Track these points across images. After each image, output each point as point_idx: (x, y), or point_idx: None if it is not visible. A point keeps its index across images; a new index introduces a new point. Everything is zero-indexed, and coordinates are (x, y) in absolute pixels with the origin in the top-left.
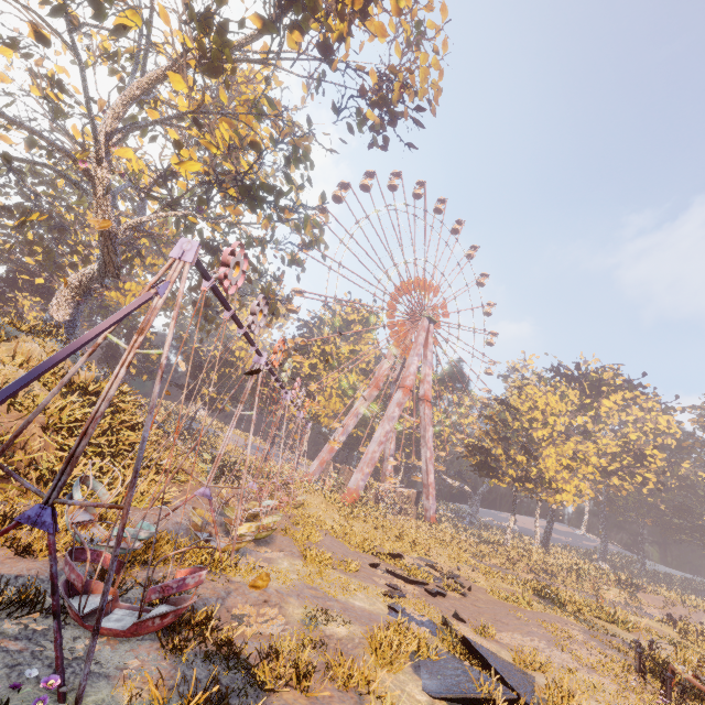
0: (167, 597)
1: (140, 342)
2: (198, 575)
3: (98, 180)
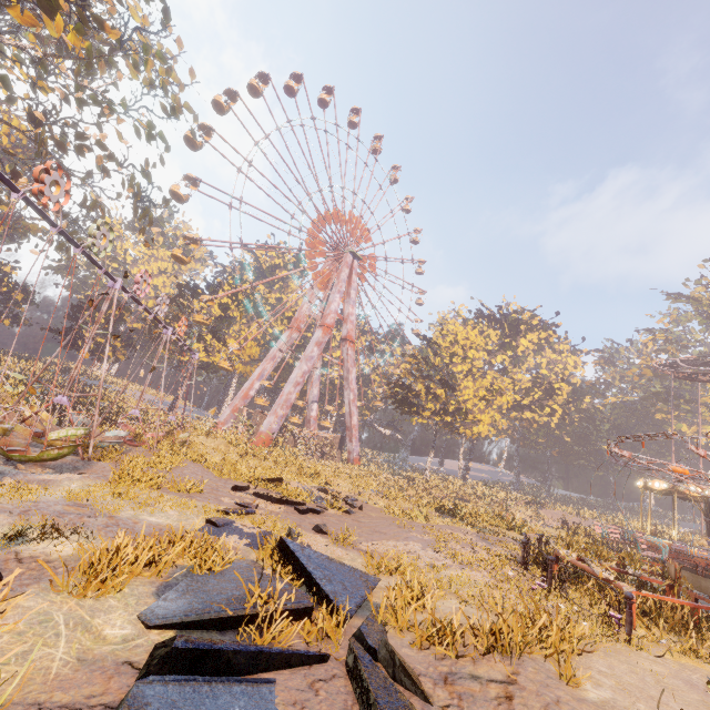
0: None
1: None
2: None
3: None
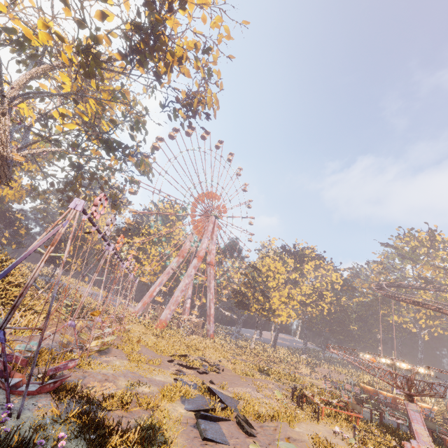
0: (55, 376)
1: (52, 249)
2: (74, 362)
3: (2, 125)
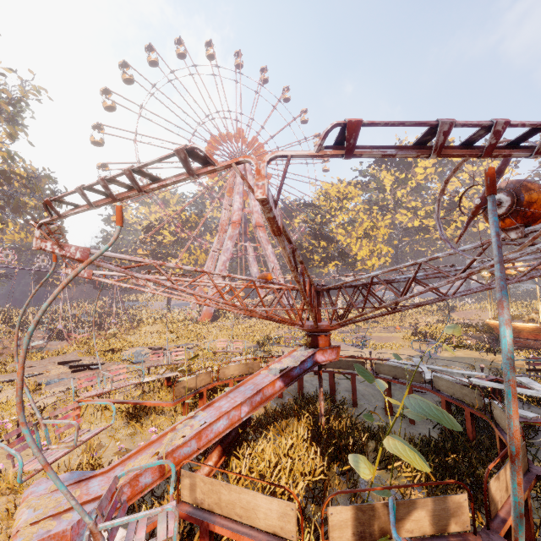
0: None
1: None
2: None
3: None
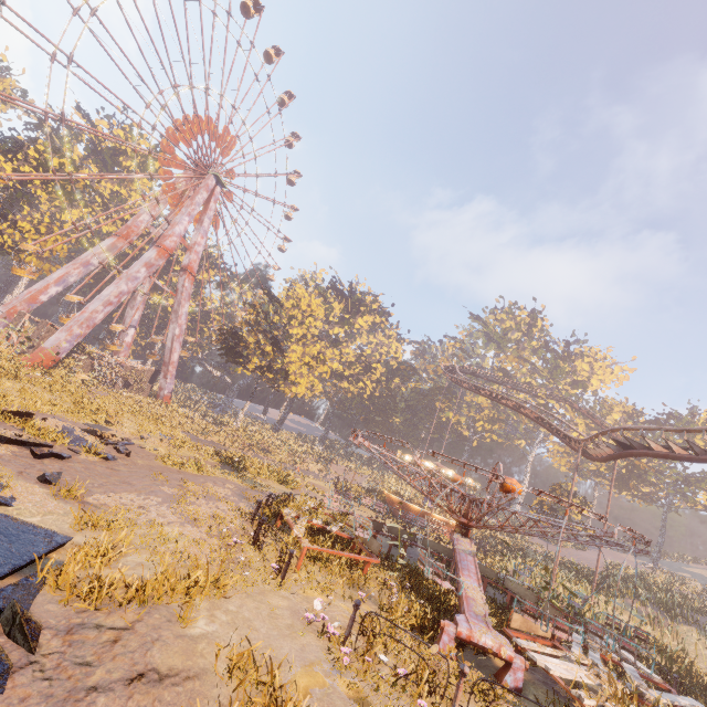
0: None
1: None
2: None
3: None
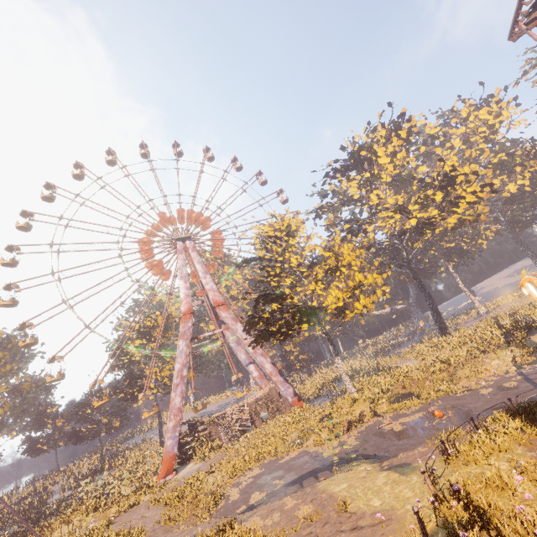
0: None
1: None
2: None
3: None
